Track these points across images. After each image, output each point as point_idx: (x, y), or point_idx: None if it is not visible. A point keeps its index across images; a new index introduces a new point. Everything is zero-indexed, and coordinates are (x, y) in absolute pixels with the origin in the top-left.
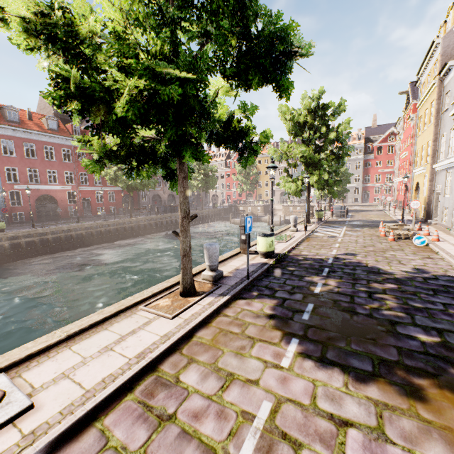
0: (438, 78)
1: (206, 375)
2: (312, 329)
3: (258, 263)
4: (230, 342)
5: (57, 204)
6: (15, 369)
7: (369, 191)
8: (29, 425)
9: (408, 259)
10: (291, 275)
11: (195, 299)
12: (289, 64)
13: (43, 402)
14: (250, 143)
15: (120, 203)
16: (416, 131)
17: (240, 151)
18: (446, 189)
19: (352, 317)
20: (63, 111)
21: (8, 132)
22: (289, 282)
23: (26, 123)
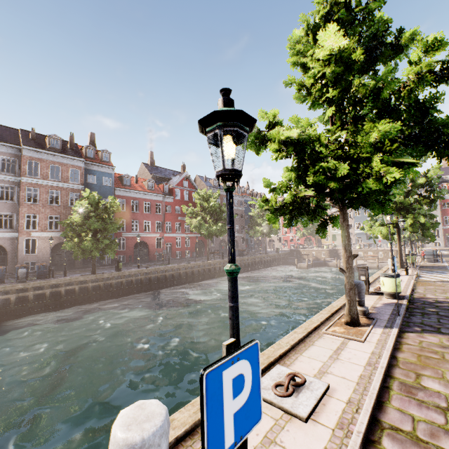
0: None
1: (446, 385)
2: None
3: (391, 303)
4: (440, 365)
5: (148, 249)
6: (278, 364)
7: None
8: (341, 397)
9: None
10: (439, 315)
11: (364, 328)
12: None
13: (331, 385)
14: None
15: (194, 247)
16: None
17: None
18: None
19: None
20: (157, 174)
21: (123, 193)
22: (445, 321)
23: (134, 185)
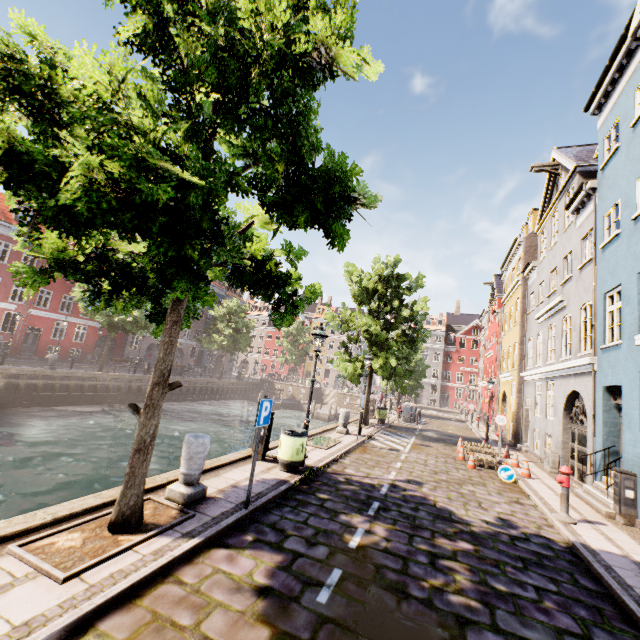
0: (522, 276)
1: None
2: (328, 627)
3: (273, 479)
4: None
5: None
6: None
7: (450, 393)
8: None
9: (492, 501)
10: (319, 508)
11: (134, 538)
12: (347, 209)
13: None
14: (291, 296)
15: (92, 346)
16: (502, 329)
17: (275, 303)
18: (536, 405)
19: (399, 604)
20: None
21: None
22: (314, 521)
23: None
